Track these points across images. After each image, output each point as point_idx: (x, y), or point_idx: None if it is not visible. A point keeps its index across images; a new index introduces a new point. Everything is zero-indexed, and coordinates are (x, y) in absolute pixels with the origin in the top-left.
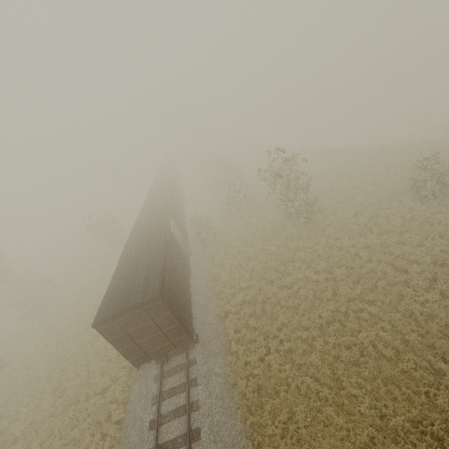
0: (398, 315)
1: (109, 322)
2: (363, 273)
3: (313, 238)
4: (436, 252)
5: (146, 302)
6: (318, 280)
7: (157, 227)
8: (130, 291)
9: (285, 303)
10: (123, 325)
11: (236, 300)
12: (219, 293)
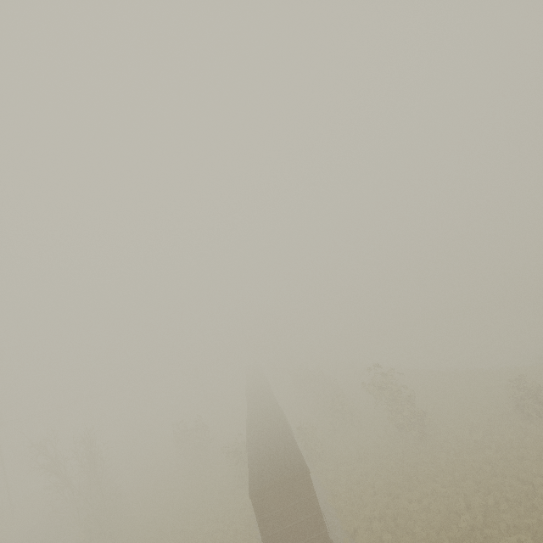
0: (533, 521)
1: (263, 494)
2: (490, 485)
3: (432, 453)
4: None
5: (297, 475)
6: (448, 495)
7: (278, 424)
8: (279, 467)
9: (418, 516)
10: (273, 500)
11: (363, 514)
12: (340, 511)
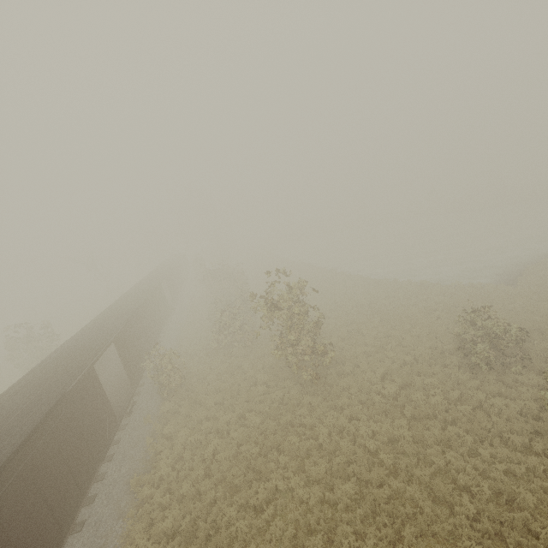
0: None
1: None
2: (380, 501)
3: (317, 409)
4: (497, 472)
5: None
6: (310, 499)
7: (71, 365)
8: None
9: None
10: None
11: (159, 527)
12: (144, 501)
